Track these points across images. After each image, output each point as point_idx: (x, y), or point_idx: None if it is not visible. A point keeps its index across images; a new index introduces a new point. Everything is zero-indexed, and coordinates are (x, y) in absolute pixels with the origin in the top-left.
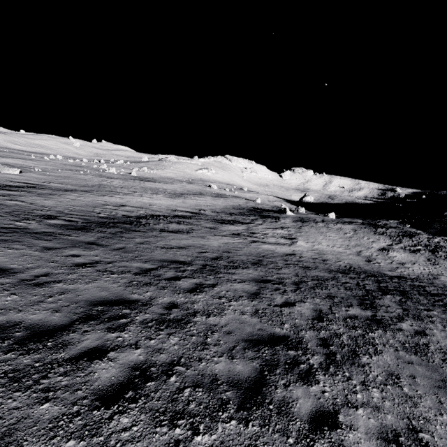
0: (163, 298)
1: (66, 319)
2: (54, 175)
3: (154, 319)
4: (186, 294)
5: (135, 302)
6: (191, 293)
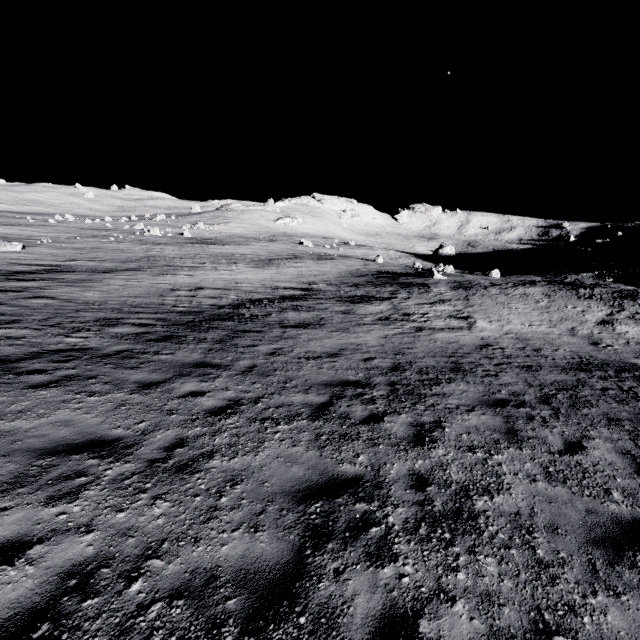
0: (391, 465)
1: (283, 546)
2: (73, 248)
3: (418, 518)
4: (416, 450)
5: (358, 481)
6: (422, 447)
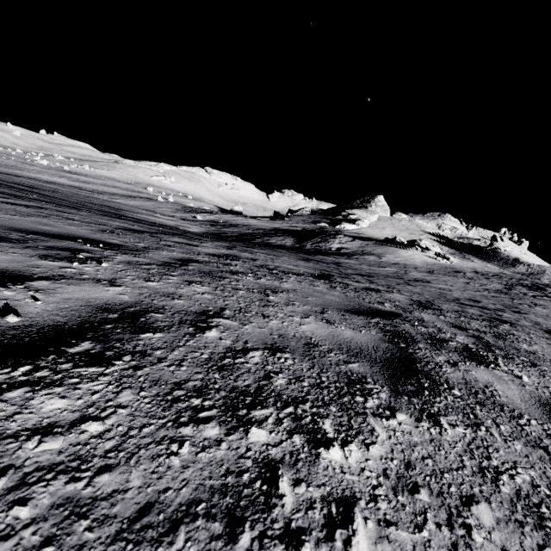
0: None
1: None
2: None
3: None
4: None
5: None
6: None
